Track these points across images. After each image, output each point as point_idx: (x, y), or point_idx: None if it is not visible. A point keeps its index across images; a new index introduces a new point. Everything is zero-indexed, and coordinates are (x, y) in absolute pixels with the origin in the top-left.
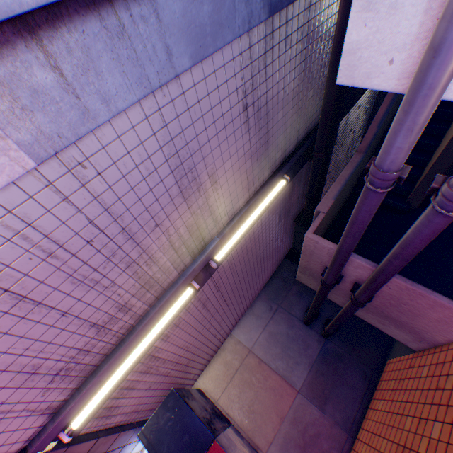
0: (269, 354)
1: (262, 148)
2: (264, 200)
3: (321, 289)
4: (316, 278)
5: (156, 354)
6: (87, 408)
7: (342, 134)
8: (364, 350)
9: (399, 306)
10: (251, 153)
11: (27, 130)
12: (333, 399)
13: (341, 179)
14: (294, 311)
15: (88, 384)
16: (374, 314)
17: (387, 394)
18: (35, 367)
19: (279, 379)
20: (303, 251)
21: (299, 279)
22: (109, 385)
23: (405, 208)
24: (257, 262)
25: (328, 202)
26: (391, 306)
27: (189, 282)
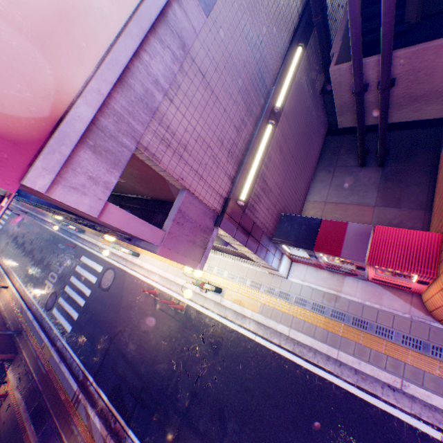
0: (341, 198)
1: (278, 19)
2: (291, 65)
3: (356, 103)
4: (352, 110)
5: (264, 178)
6: (244, 190)
7: (332, 9)
8: (418, 158)
9: (417, 77)
10: (273, 23)
11: (202, 3)
12: (404, 198)
13: (341, 28)
14: (349, 164)
15: (241, 169)
16: (406, 107)
17: (442, 161)
18: (222, 141)
19: (355, 207)
20: (333, 90)
21: (341, 126)
22: (249, 179)
23: (405, 28)
24: (304, 129)
25: (337, 45)
26: (412, 83)
27: (268, 117)
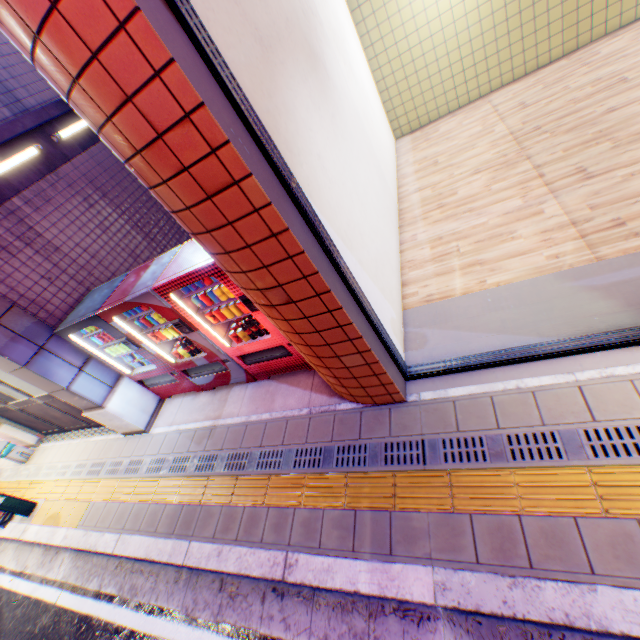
0: None
1: None
2: None
3: None
4: None
5: (28, 222)
6: None
7: None
8: None
9: None
10: None
11: None
12: None
13: None
14: None
15: None
16: None
17: None
18: None
19: None
20: None
21: None
22: None
23: None
24: None
25: None
26: None
27: (21, 134)
